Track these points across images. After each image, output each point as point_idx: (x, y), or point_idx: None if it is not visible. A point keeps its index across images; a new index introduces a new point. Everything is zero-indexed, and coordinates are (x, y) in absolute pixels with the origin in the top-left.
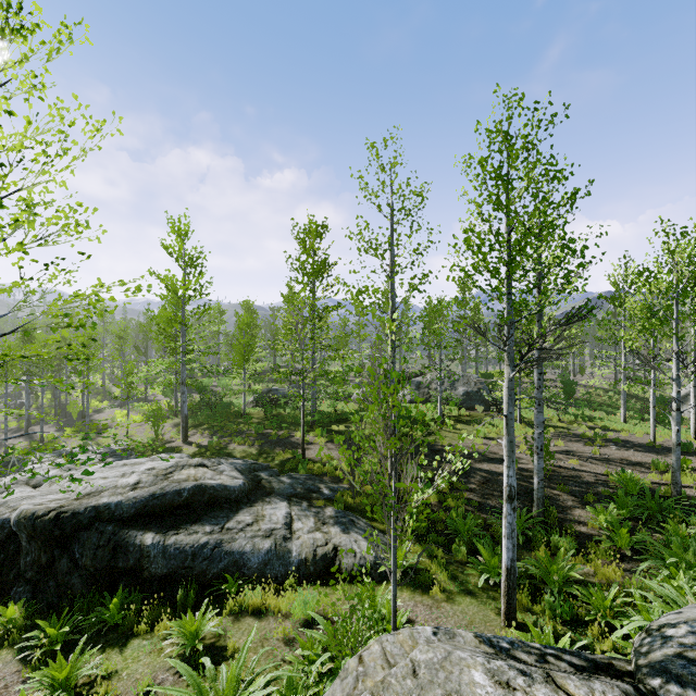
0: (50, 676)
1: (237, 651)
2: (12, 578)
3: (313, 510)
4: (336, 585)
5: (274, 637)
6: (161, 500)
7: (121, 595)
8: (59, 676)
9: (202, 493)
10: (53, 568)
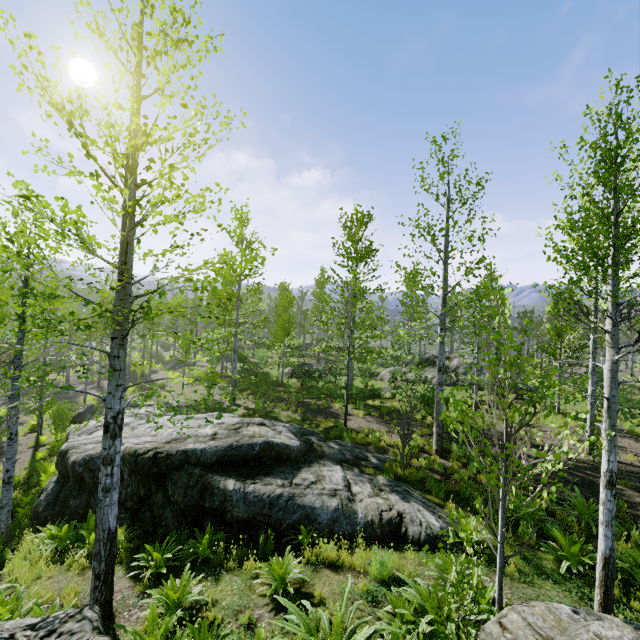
0: (165, 595)
1: (324, 600)
2: None
3: (366, 476)
4: (405, 551)
5: (355, 592)
6: (237, 451)
7: (209, 532)
8: (173, 597)
9: (270, 449)
10: (150, 500)
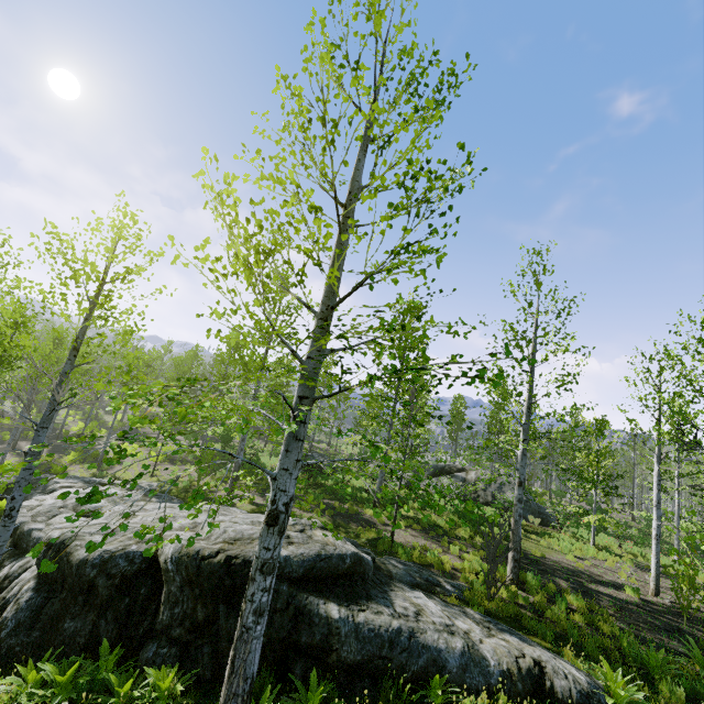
0: None
1: None
2: (141, 632)
3: (456, 608)
4: None
5: None
6: (327, 563)
7: (317, 682)
8: None
9: (359, 563)
10: (213, 628)
